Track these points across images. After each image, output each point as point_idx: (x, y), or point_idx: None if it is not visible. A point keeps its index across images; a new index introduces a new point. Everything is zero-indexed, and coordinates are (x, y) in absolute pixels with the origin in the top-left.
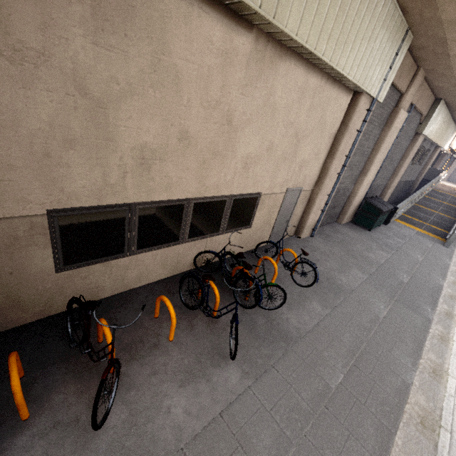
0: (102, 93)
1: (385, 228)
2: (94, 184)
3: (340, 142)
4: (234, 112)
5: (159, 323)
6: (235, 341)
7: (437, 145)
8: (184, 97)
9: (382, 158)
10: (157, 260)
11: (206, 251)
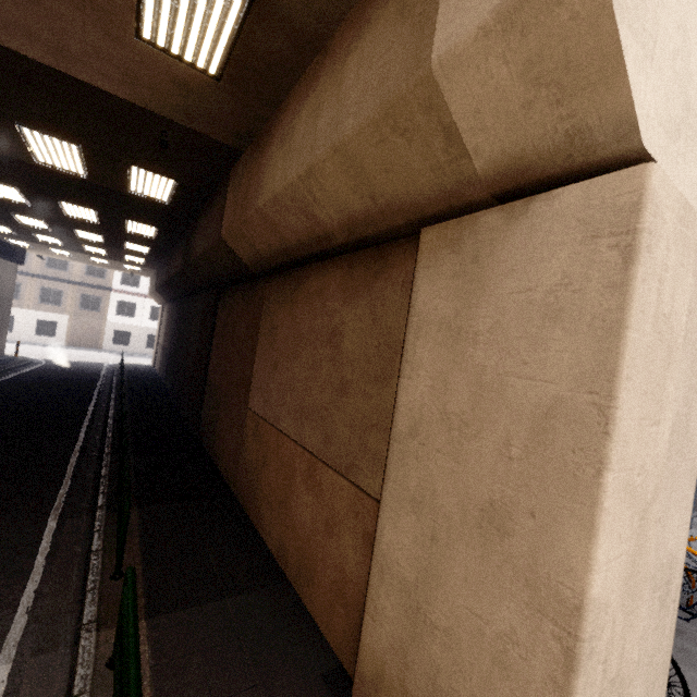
0: None
1: None
2: None
3: None
4: None
5: None
6: None
7: None
8: None
9: None
10: None
11: None
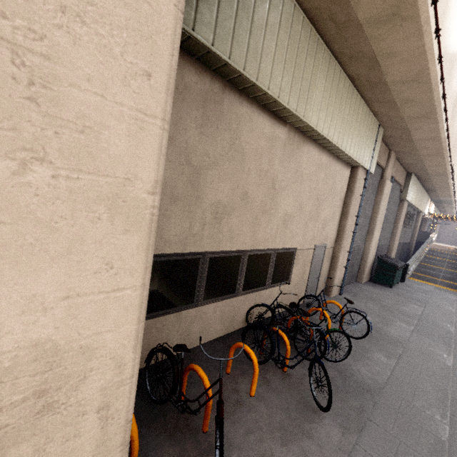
0: (199, 164)
1: (403, 285)
2: (182, 233)
3: (350, 204)
4: (276, 179)
5: (234, 379)
6: (328, 383)
7: (419, 210)
8: (246, 168)
9: (381, 219)
10: (216, 313)
11: (259, 304)
